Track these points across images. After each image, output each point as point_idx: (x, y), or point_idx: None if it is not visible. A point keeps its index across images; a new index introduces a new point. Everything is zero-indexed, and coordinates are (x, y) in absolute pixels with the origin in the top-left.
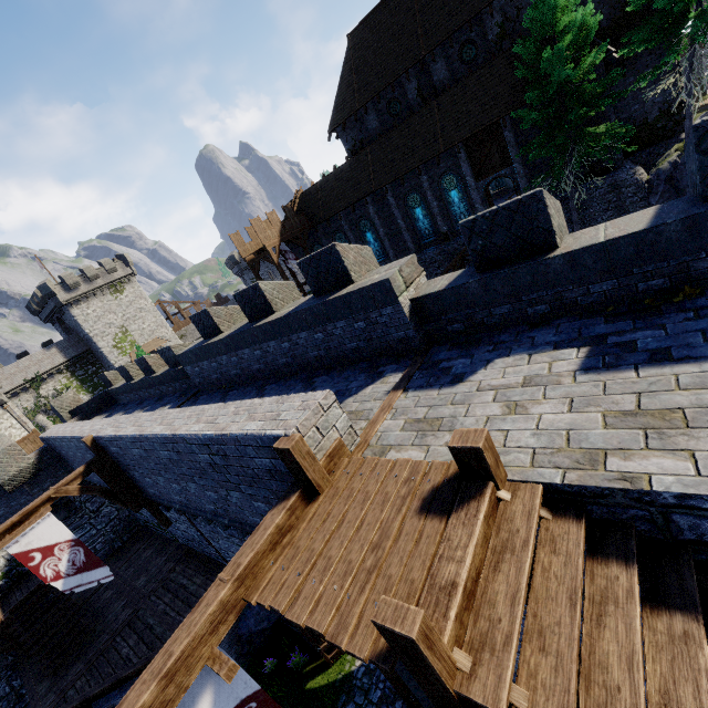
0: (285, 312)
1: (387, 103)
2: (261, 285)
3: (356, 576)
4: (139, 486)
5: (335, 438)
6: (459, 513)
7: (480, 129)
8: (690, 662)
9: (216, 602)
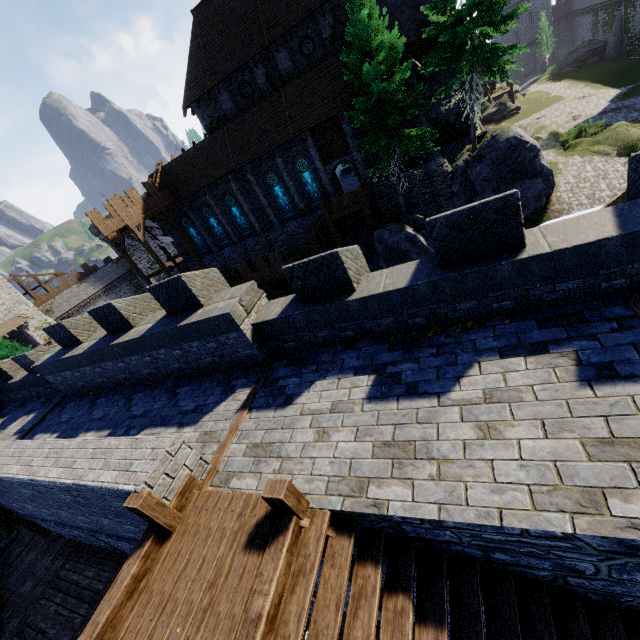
0: (143, 331)
1: (239, 85)
2: (115, 304)
3: (195, 617)
4: (7, 508)
5: (186, 475)
6: (271, 548)
7: (323, 121)
8: (402, 629)
9: None
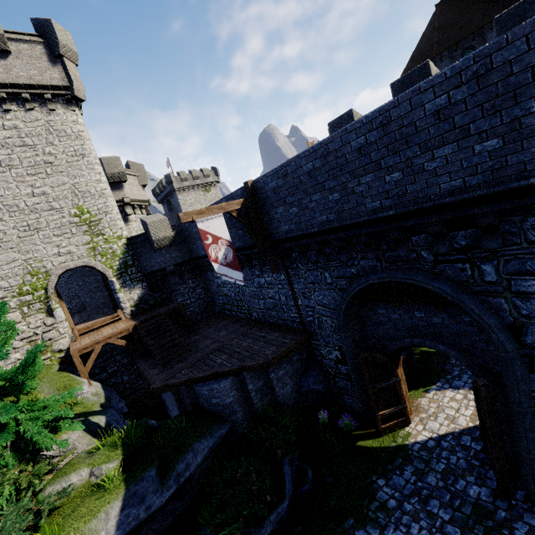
0: None
1: (462, 51)
2: (430, 64)
3: None
4: (271, 229)
5: None
6: None
7: None
8: None
9: None
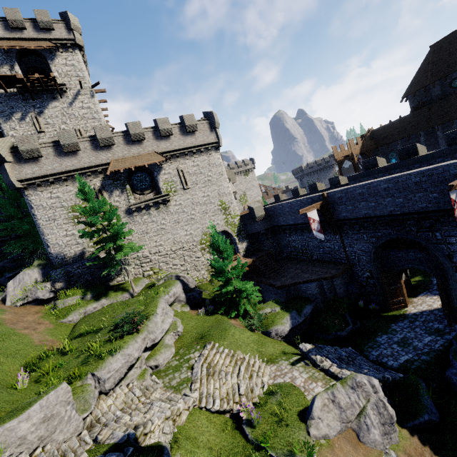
0: (430, 152)
1: (450, 81)
2: (417, 144)
3: None
4: (335, 214)
5: None
6: None
7: None
8: None
9: None
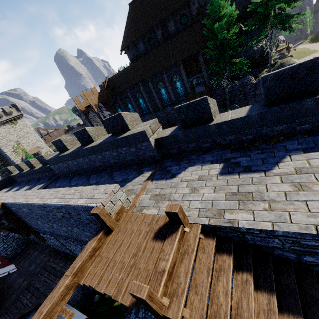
0: (99, 142)
1: (148, 39)
2: (87, 129)
3: (126, 269)
4: (28, 224)
5: (120, 205)
6: (168, 239)
7: (189, 56)
8: (247, 291)
9: (63, 286)
